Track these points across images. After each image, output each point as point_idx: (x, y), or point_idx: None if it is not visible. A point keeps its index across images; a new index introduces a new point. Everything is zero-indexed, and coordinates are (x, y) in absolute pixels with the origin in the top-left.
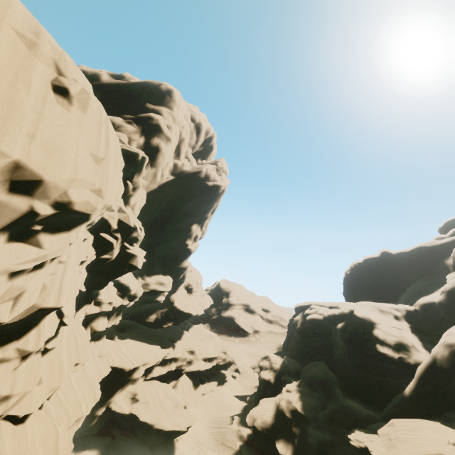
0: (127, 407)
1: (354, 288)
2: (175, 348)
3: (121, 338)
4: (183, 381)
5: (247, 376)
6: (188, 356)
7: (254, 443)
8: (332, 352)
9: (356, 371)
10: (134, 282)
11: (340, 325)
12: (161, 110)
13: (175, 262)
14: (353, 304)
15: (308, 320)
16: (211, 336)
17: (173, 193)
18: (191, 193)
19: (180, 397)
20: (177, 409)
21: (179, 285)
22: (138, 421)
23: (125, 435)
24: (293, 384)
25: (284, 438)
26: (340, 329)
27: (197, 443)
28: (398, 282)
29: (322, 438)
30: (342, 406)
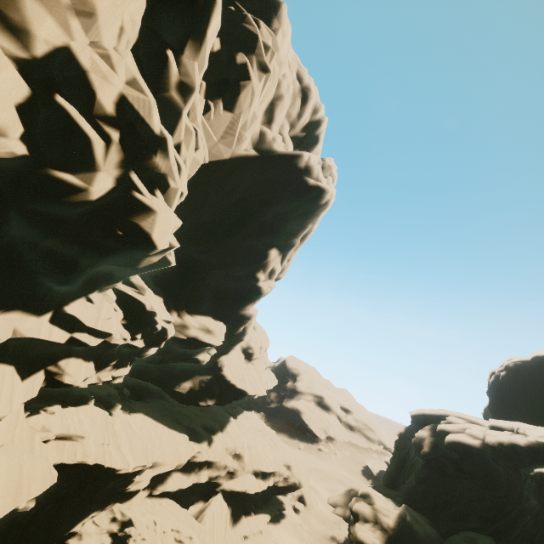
0: None
1: (513, 402)
2: (213, 445)
3: (130, 410)
4: (216, 508)
5: (316, 512)
6: (231, 462)
7: None
8: (505, 519)
9: None
10: (160, 313)
11: None
12: (257, 20)
13: (236, 304)
14: None
15: (449, 444)
16: (270, 434)
17: (251, 184)
18: (279, 191)
19: None
20: None
21: (235, 343)
22: None
23: None
24: None
25: None
26: None
27: None
28: None
29: None
30: None
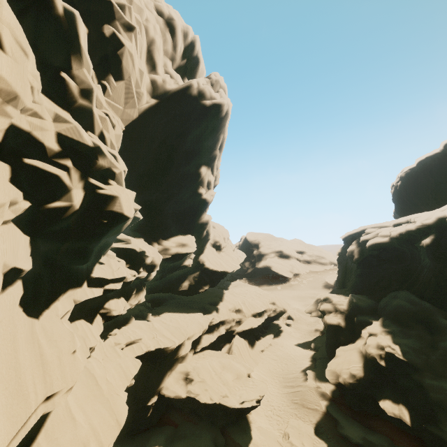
0: (182, 391)
1: (410, 200)
2: (219, 311)
3: (158, 314)
4: (237, 343)
5: (301, 321)
6: (235, 316)
7: (342, 401)
8: (413, 277)
9: None
10: (146, 249)
11: (427, 240)
12: None
13: (193, 218)
14: (437, 211)
15: (369, 247)
16: (254, 290)
17: (163, 126)
18: (187, 122)
19: (239, 365)
20: (240, 381)
21: (205, 244)
22: (198, 404)
23: (188, 420)
24: (376, 324)
25: (388, 394)
26: (428, 246)
27: (273, 410)
28: None
29: None
30: None
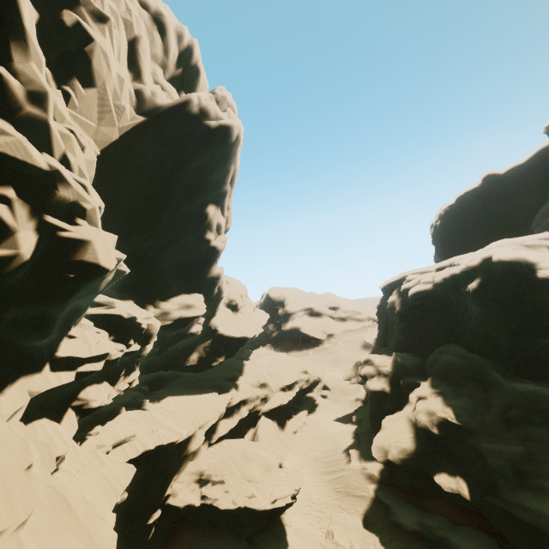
0: (194, 498)
1: (451, 242)
2: (240, 388)
3: (158, 399)
4: (264, 426)
5: (339, 390)
6: (260, 392)
7: (393, 482)
8: (460, 327)
9: (512, 341)
10: (138, 314)
11: (474, 284)
12: None
13: (200, 271)
14: (481, 251)
15: (412, 297)
16: (281, 357)
17: (155, 152)
18: (186, 148)
19: (268, 454)
20: (270, 474)
21: (217, 304)
22: (217, 512)
23: (205, 535)
24: (424, 386)
25: (444, 466)
26: (475, 290)
27: (313, 504)
28: (515, 212)
29: (510, 453)
30: (514, 396)
